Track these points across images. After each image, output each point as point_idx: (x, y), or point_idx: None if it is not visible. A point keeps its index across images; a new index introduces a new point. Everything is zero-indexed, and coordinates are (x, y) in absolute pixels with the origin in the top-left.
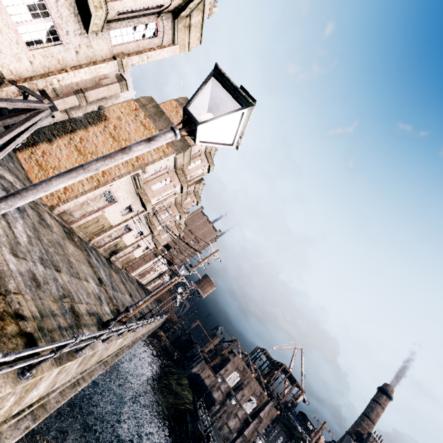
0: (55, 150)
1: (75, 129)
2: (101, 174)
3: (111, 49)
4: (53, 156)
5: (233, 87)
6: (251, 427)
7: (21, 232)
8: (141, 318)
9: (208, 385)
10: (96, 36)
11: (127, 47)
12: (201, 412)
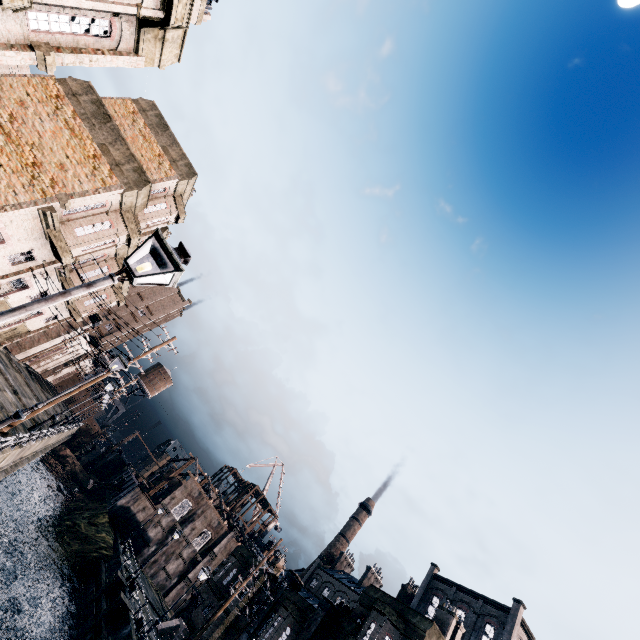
0: None
1: None
2: None
3: (26, 34)
4: None
5: (169, 252)
6: (200, 567)
7: None
8: (34, 428)
9: (142, 521)
10: (2, 11)
11: (56, 38)
12: (126, 558)
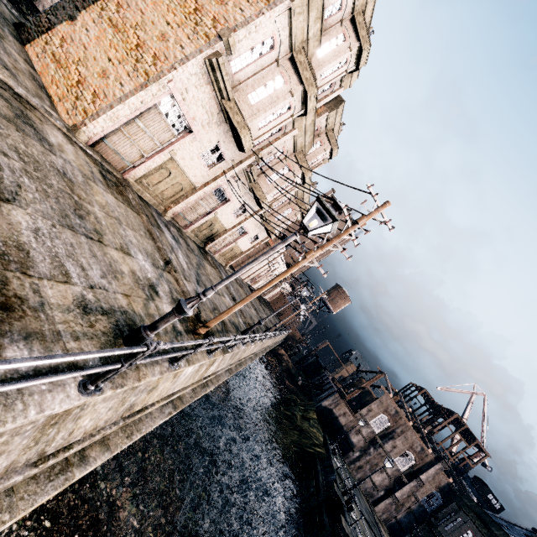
0: (78, 33)
1: None
2: (151, 60)
3: None
4: (76, 42)
5: None
6: (406, 489)
7: None
8: (245, 332)
9: (344, 425)
10: None
11: None
12: (336, 460)
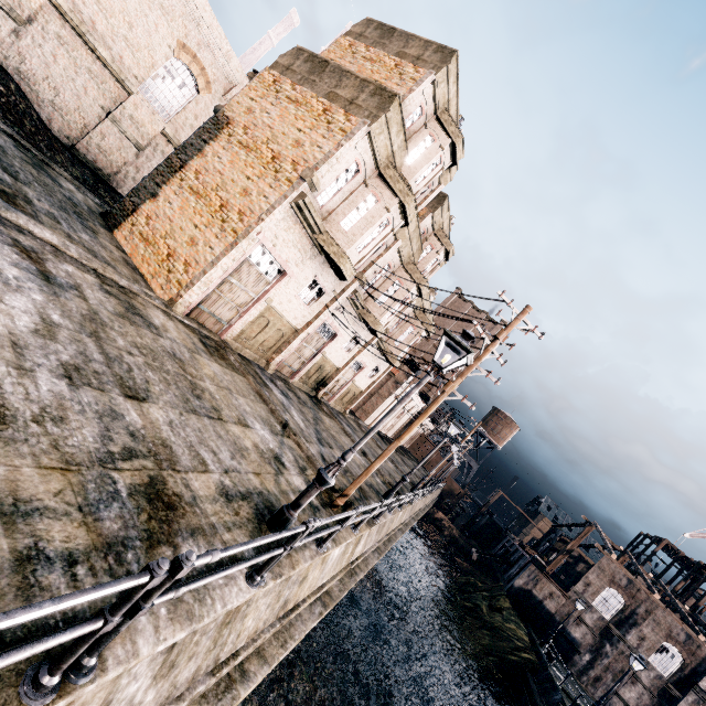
0: (162, 207)
1: (185, 162)
2: (237, 218)
3: None
4: (161, 217)
5: None
6: None
7: (19, 310)
8: (388, 495)
9: (555, 613)
10: None
11: None
12: (555, 669)
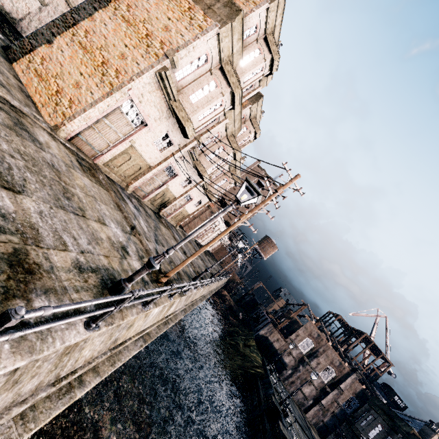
0: (55, 53)
1: (77, 21)
2: (114, 74)
3: None
4: (54, 61)
5: None
6: (330, 397)
7: None
8: (196, 279)
9: (278, 349)
10: None
11: None
12: (273, 377)
